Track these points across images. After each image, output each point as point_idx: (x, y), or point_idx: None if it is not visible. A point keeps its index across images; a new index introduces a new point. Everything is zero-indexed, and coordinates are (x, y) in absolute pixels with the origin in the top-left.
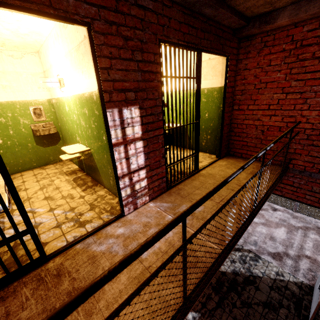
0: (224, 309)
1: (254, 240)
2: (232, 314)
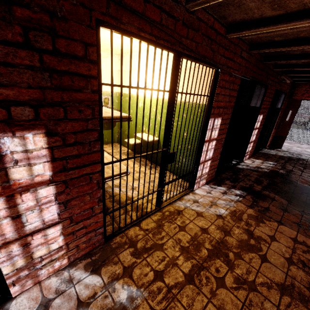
0: (290, 163)
1: (294, 150)
2: (297, 165)
